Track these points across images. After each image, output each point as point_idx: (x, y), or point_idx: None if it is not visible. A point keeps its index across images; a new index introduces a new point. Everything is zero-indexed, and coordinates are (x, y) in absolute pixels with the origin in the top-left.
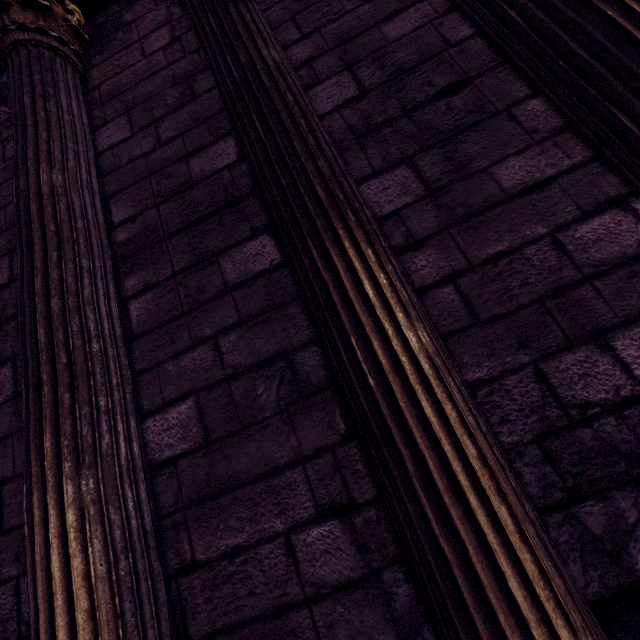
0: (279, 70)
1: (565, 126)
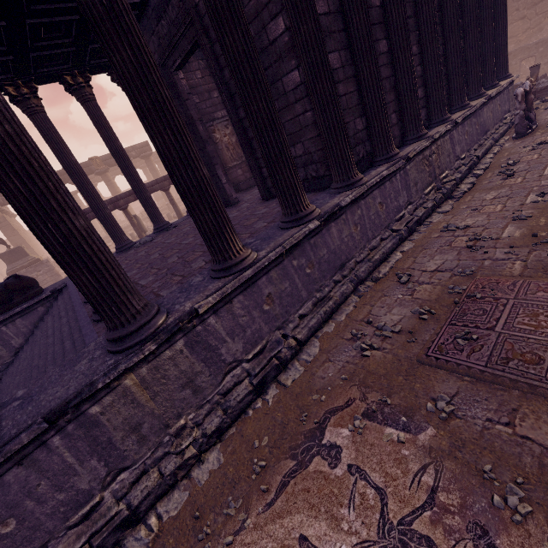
0: None
1: (419, 43)
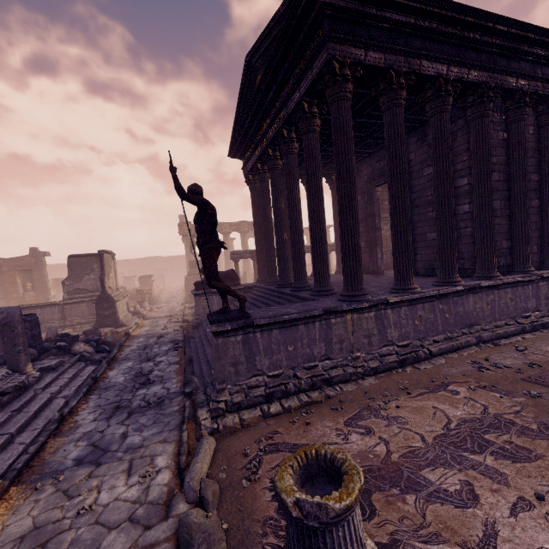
0: None
1: None
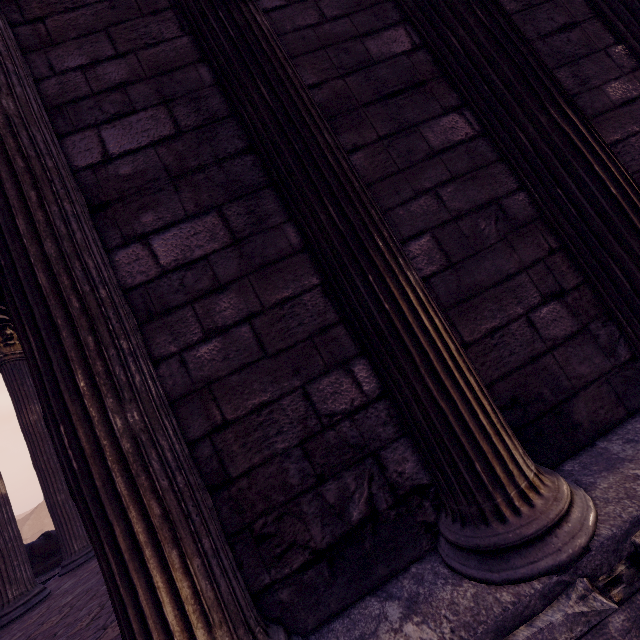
0: None
1: (638, 67)
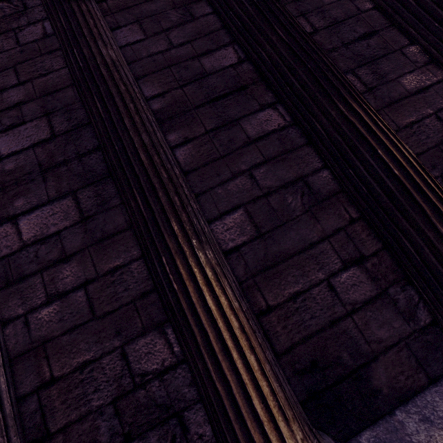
0: (281, 3)
1: (430, 61)
